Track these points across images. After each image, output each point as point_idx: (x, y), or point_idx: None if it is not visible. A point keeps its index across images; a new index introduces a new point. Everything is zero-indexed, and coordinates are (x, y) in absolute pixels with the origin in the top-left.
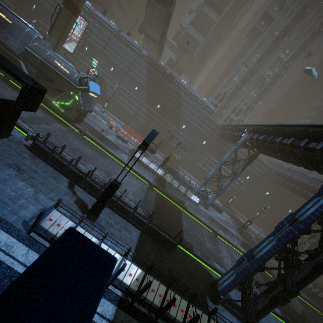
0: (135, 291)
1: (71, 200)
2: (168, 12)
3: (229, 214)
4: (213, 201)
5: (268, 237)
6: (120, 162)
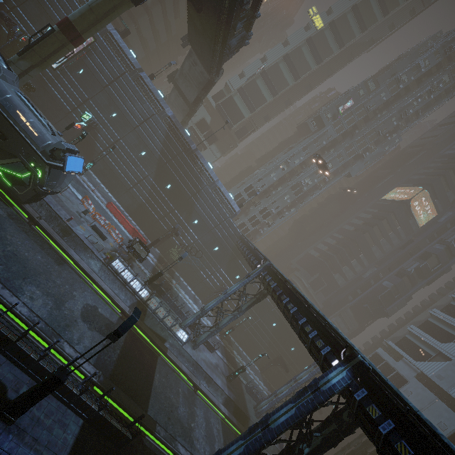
0: None
1: None
2: (212, 80)
3: (223, 350)
4: (205, 340)
5: (239, 439)
6: (86, 275)
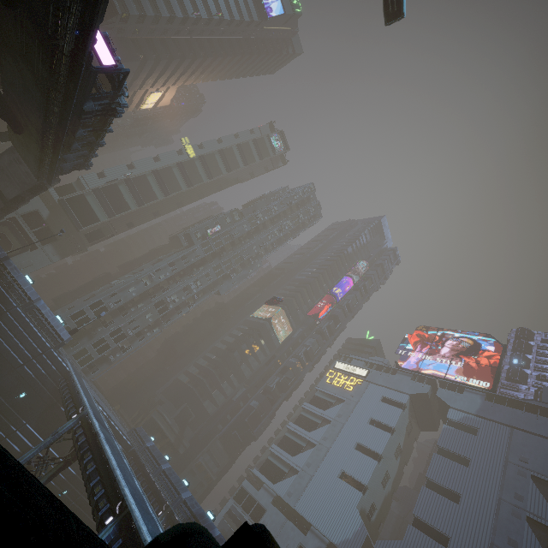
0: None
1: None
2: (42, 185)
3: None
4: None
5: None
6: None
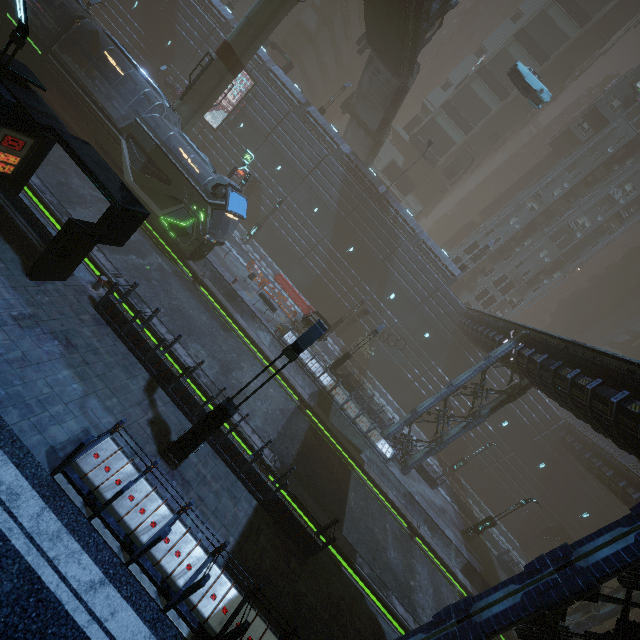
0: (215, 633)
1: (144, 416)
2: (402, 86)
3: (451, 492)
4: (420, 460)
5: (509, 582)
6: (255, 348)
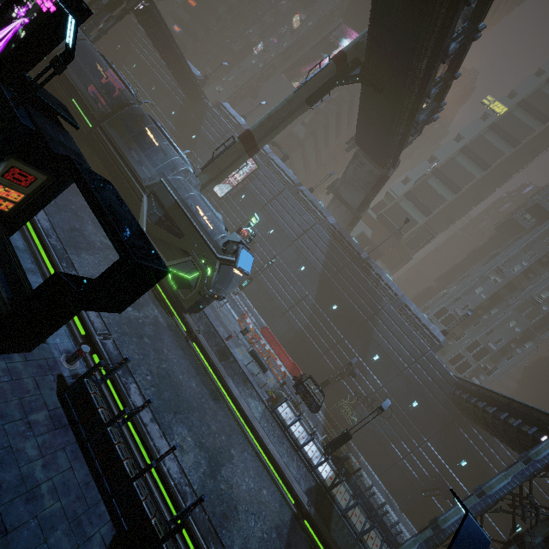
0: None
1: None
2: (384, 175)
3: None
4: None
5: None
6: (245, 423)
